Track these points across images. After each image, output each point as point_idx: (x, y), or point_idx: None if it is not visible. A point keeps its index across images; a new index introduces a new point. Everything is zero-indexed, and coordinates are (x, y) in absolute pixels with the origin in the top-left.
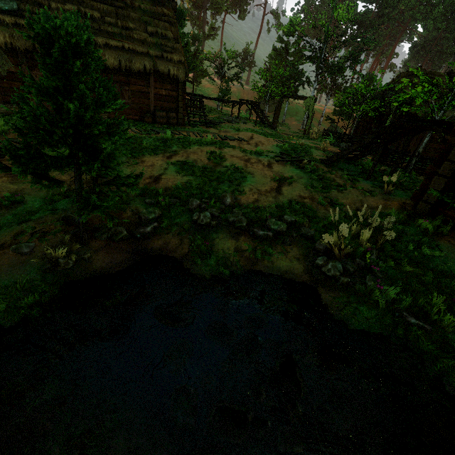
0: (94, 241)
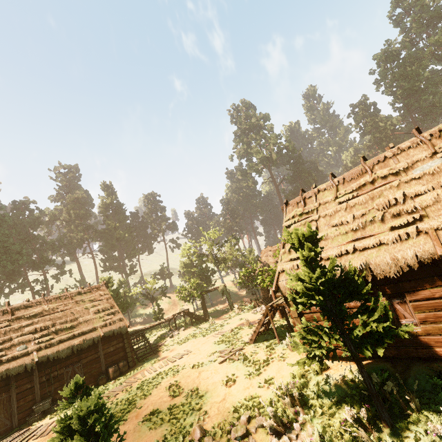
0: None
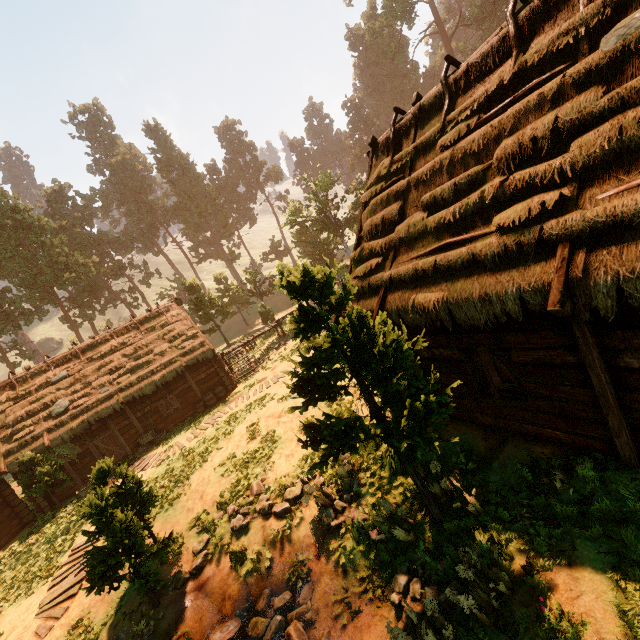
0: (164, 598)
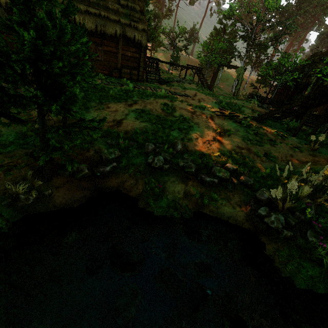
0: (56, 177)
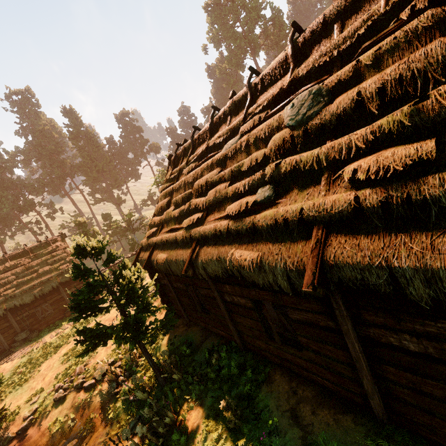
0: None
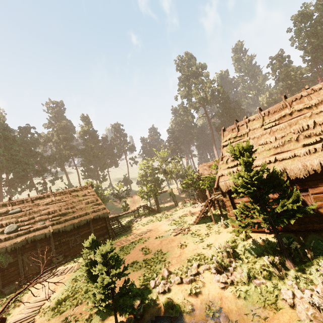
0: None
